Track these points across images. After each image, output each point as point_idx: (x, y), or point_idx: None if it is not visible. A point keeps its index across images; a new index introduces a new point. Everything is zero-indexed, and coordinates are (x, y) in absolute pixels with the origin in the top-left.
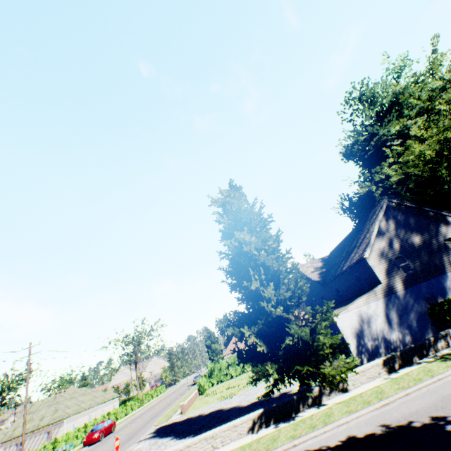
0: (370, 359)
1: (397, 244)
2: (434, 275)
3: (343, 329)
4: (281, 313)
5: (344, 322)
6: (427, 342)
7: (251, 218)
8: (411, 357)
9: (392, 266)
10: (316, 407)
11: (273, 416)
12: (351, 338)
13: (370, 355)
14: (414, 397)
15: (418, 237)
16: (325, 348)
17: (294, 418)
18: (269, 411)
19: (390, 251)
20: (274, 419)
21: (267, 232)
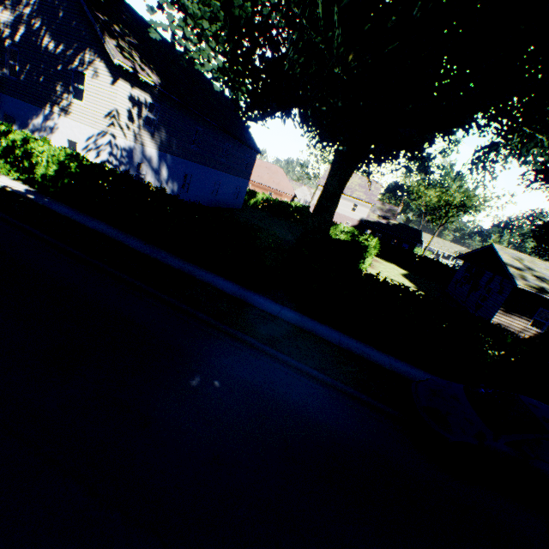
0: None
1: (24, 32)
2: (31, 101)
3: None
4: None
5: None
6: None
7: None
8: None
9: (0, 56)
10: None
11: None
12: None
13: None
14: None
15: (52, 44)
16: None
17: None
18: None
19: (10, 36)
20: None
21: None
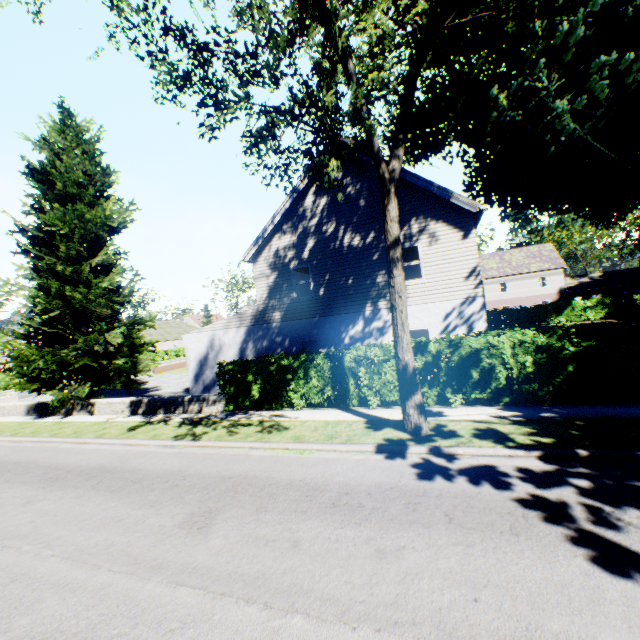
0: (203, 391)
1: (313, 245)
2: (340, 310)
3: (189, 351)
4: (36, 325)
5: (193, 344)
6: (181, 400)
7: (56, 182)
8: (158, 408)
9: (284, 283)
10: (61, 417)
11: (40, 411)
12: (193, 363)
13: (205, 387)
14: (24, 446)
15: (356, 237)
16: (109, 369)
17: (42, 418)
18: (38, 406)
19: (293, 257)
20: (40, 413)
21: (72, 207)
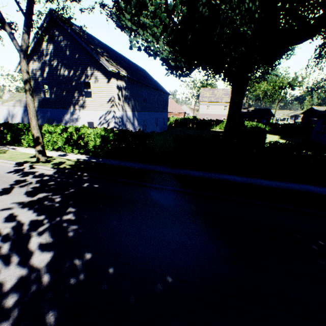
0: None
1: (48, 71)
2: (61, 107)
3: None
4: None
5: (1, 111)
6: None
7: None
8: None
9: (37, 88)
10: None
11: None
12: (2, 121)
13: None
14: None
15: (66, 71)
16: None
17: None
18: None
19: (40, 75)
20: None
21: None
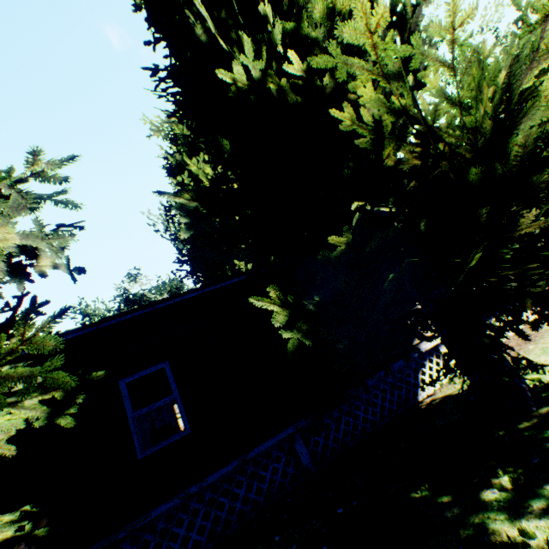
0: None
1: None
2: None
3: None
4: None
5: None
6: None
7: None
8: None
9: None
10: None
11: None
12: None
13: None
14: None
15: None
16: None
17: None
18: None
19: None
20: None
21: None
